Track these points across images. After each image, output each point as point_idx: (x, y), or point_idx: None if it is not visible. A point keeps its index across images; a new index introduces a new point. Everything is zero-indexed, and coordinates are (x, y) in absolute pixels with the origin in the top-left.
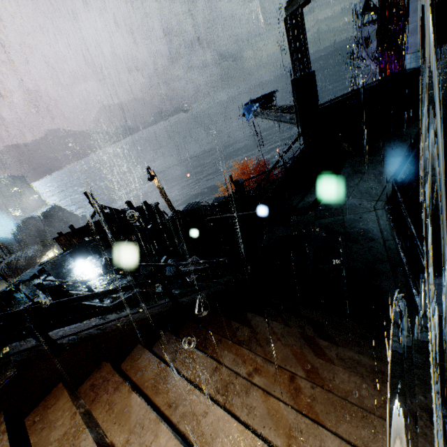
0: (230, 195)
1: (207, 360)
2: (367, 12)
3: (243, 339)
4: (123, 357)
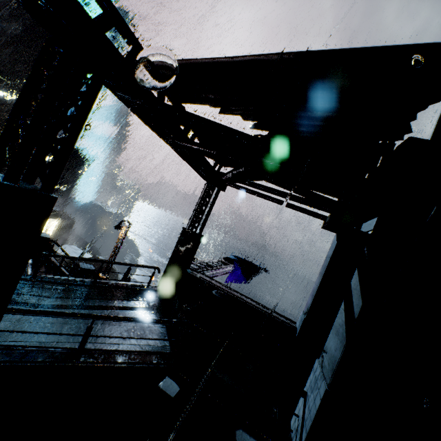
0: None
1: None
2: None
3: None
4: None
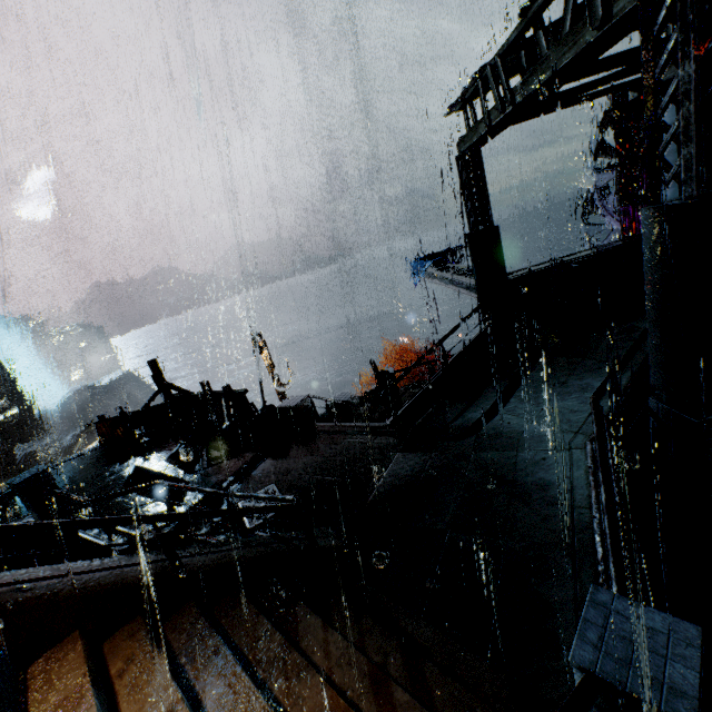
0: (371, 392)
1: (168, 685)
2: (601, 153)
3: (265, 655)
4: (39, 651)
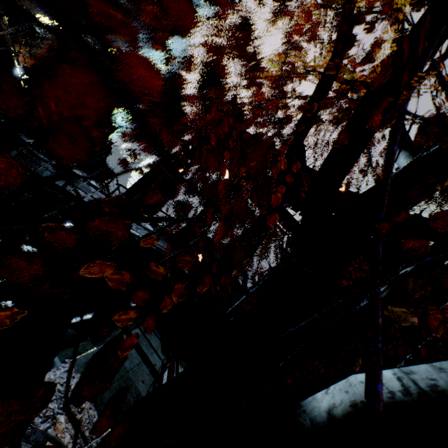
0: None
1: None
2: None
3: None
4: None
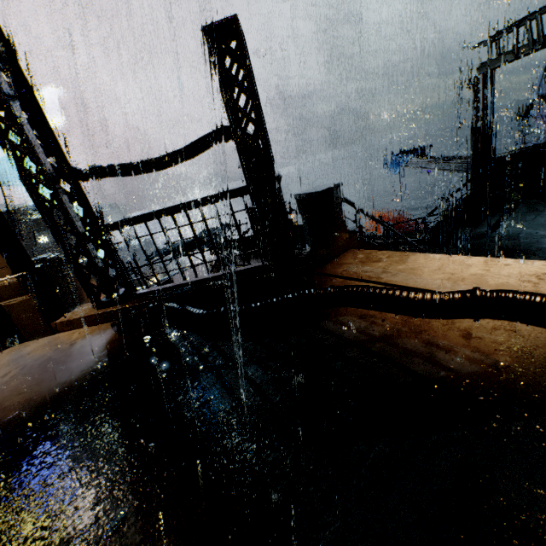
0: None
1: None
2: None
3: None
4: None
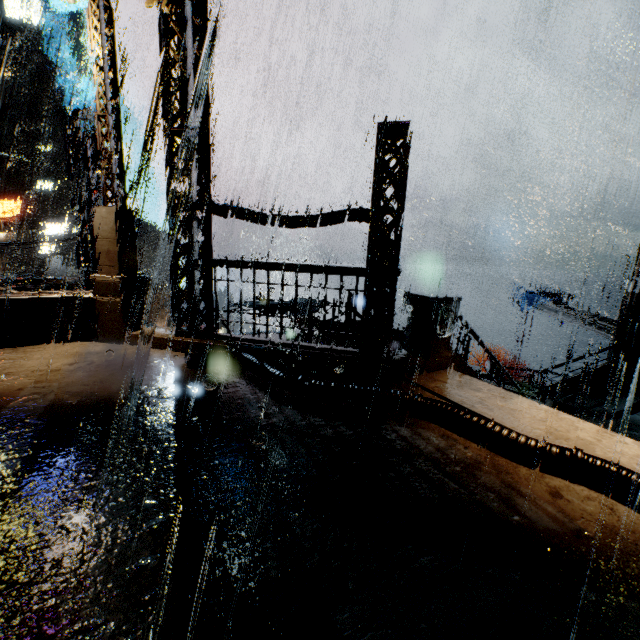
0: None
1: None
2: None
3: None
4: None
